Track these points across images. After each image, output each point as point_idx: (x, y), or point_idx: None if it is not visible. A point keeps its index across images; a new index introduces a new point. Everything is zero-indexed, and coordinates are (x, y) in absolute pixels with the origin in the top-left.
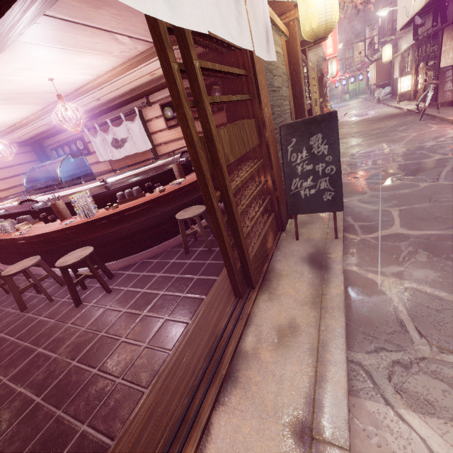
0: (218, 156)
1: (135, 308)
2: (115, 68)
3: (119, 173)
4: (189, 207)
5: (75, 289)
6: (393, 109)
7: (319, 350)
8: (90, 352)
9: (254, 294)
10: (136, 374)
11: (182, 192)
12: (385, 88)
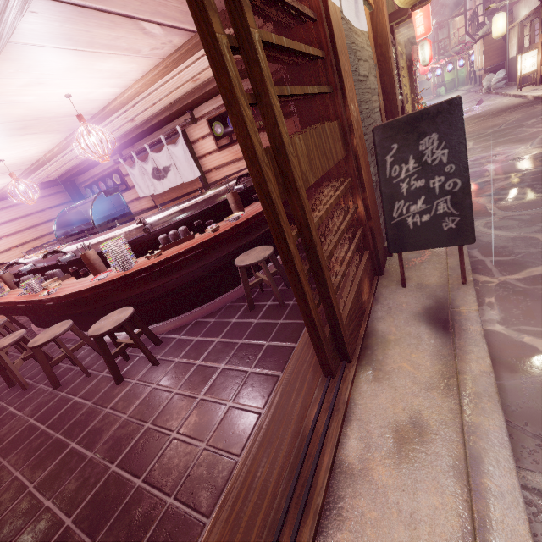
0: (293, 175)
1: (189, 388)
2: (147, 74)
3: (161, 211)
4: (251, 248)
5: (114, 362)
6: (512, 98)
7: (469, 469)
8: (134, 453)
9: (351, 370)
10: (193, 491)
11: (241, 229)
12: (497, 72)
